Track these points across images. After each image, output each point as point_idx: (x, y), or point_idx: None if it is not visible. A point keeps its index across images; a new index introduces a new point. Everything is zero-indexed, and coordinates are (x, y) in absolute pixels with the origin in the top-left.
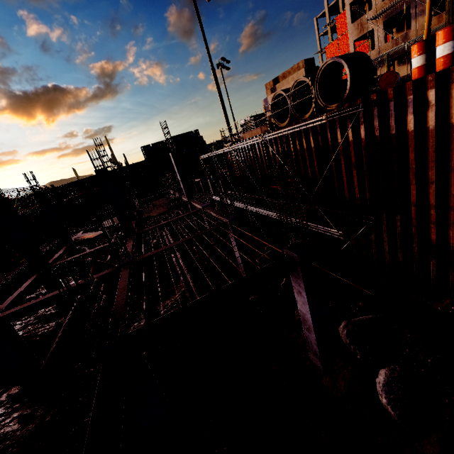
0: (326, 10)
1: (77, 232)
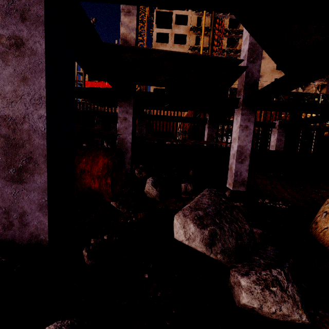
0: None
1: None
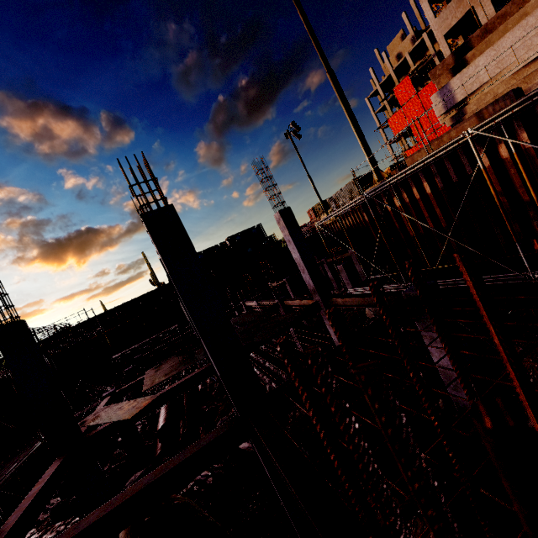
0: (378, 88)
1: (101, 394)
